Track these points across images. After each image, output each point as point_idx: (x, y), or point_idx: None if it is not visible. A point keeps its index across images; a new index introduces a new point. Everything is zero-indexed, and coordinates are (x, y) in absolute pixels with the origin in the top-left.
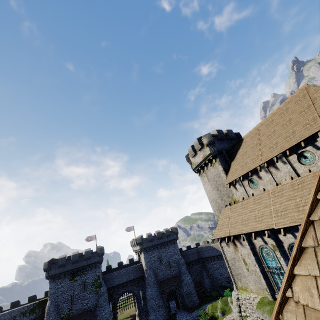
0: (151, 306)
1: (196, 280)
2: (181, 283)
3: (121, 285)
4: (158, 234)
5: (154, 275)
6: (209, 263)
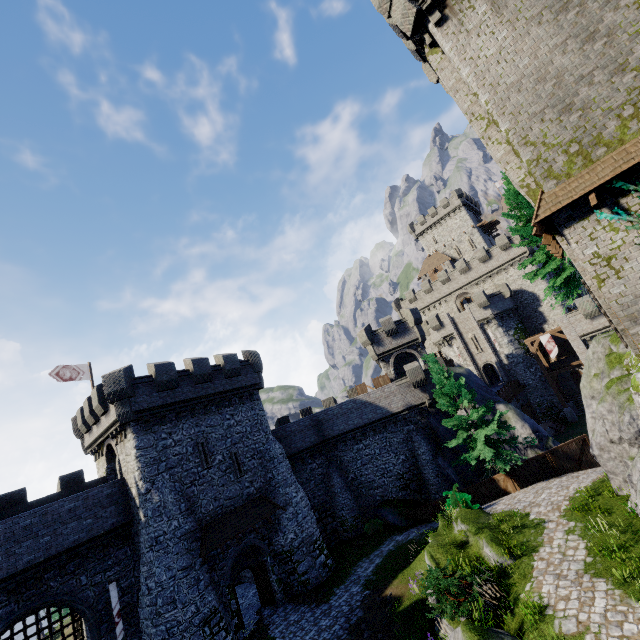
0: (165, 632)
1: (313, 504)
2: (279, 516)
3: (5, 587)
4: (197, 364)
5: (181, 506)
6: (348, 450)
